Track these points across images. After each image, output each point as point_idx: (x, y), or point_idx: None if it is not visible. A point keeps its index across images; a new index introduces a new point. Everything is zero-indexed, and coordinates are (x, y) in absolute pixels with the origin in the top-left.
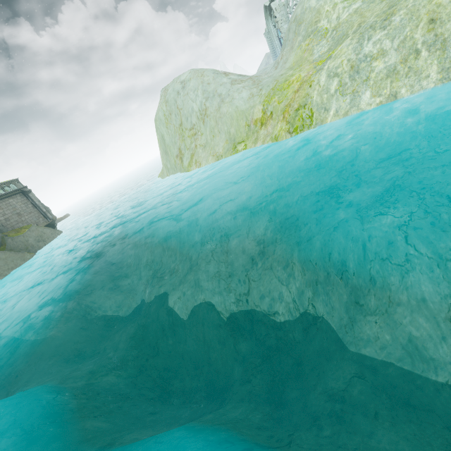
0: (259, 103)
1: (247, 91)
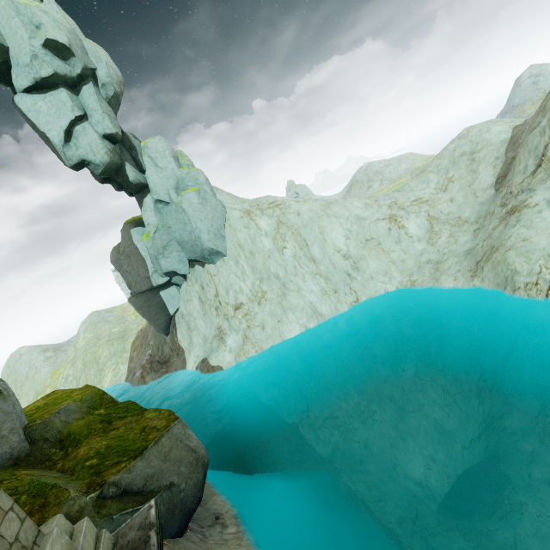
0: (49, 377)
1: (48, 368)
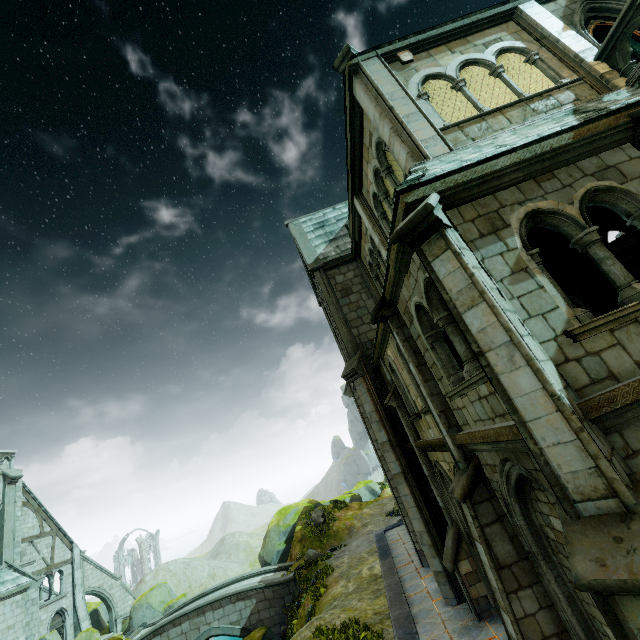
0: (248, 567)
1: (236, 564)
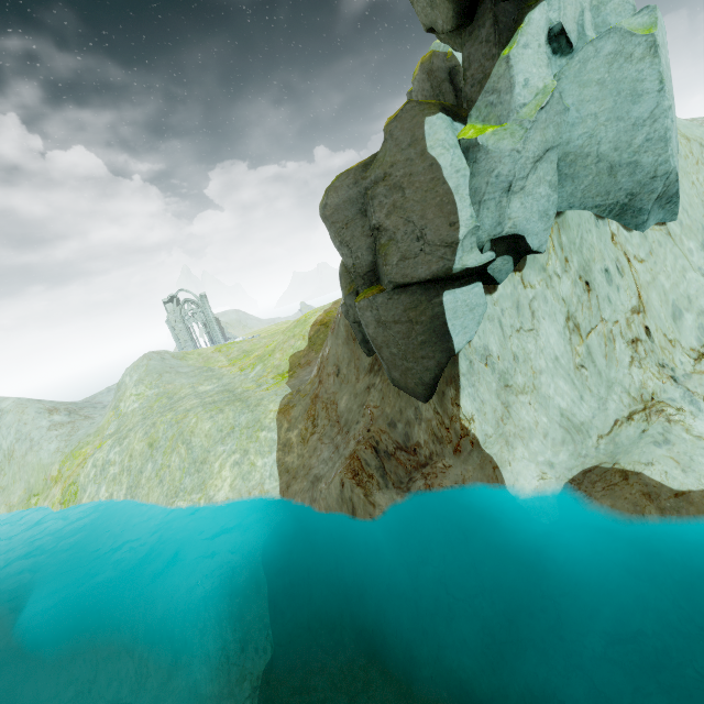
0: (59, 462)
1: (57, 443)
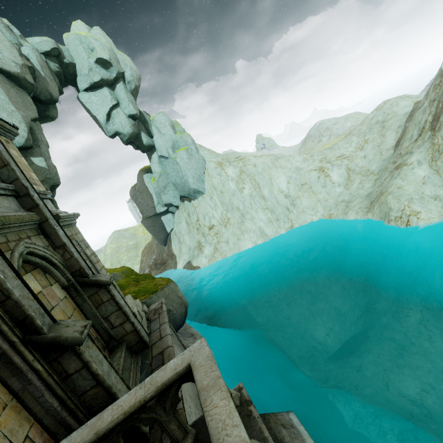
0: None
1: None
